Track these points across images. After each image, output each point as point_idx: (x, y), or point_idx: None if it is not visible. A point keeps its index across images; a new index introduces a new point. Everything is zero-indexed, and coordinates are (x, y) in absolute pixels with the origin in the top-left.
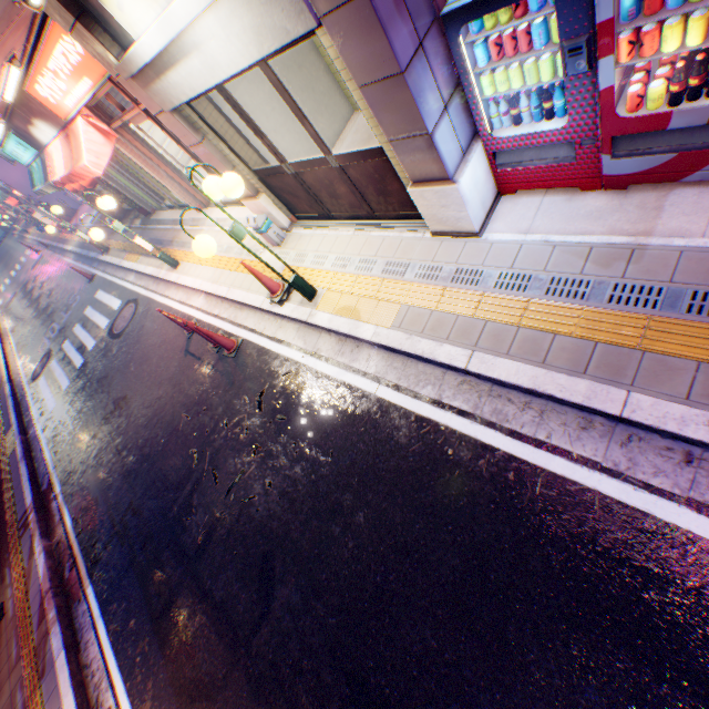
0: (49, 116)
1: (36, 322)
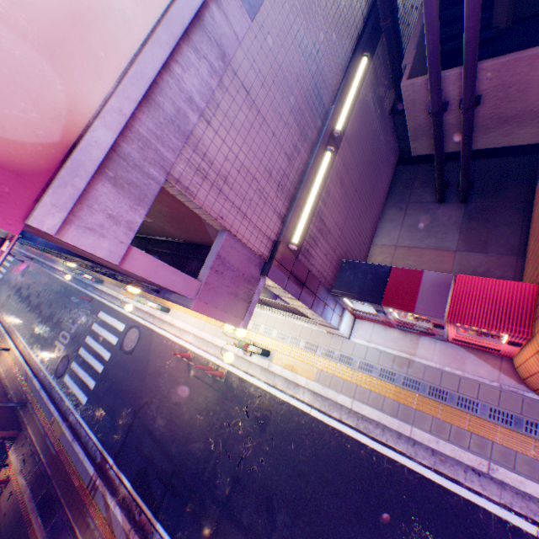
0: None
1: (43, 327)
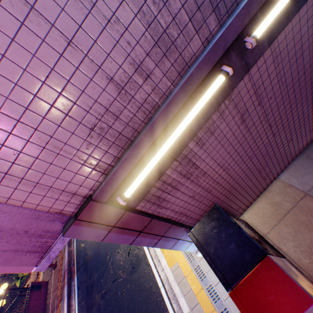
0: None
1: None
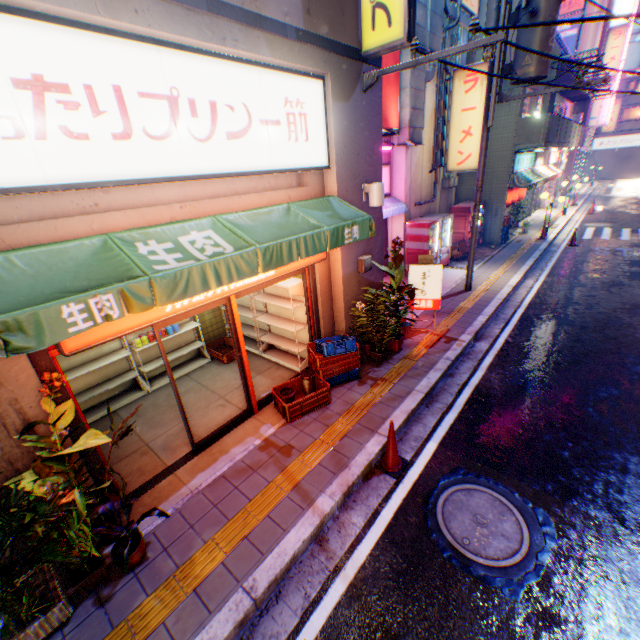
0: (544, 160)
1: None
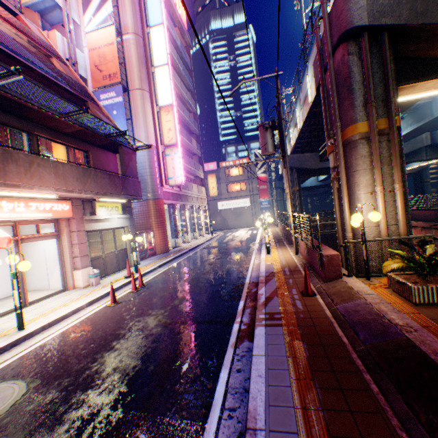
0: None
1: None
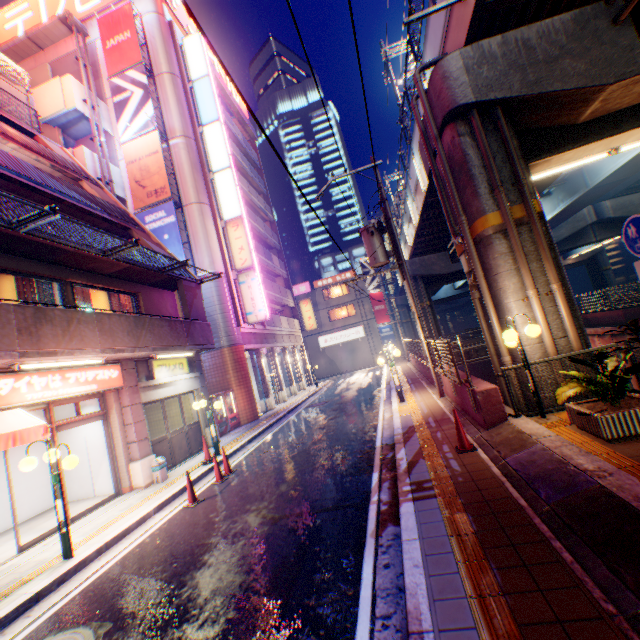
0: None
1: None
